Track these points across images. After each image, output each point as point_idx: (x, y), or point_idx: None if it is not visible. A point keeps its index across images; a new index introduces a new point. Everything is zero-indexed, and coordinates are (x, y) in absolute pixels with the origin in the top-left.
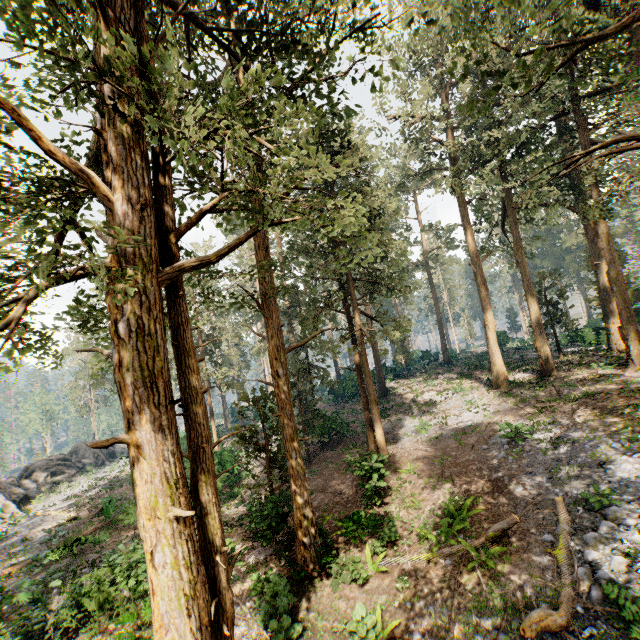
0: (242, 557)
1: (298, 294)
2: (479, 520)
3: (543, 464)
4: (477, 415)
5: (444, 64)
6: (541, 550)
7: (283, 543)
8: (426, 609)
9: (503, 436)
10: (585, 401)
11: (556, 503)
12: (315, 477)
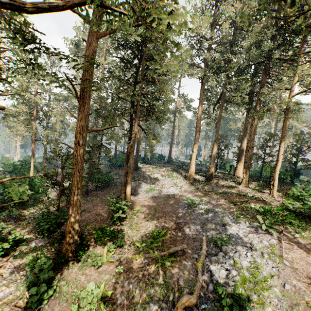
0: (27, 242)
1: (106, 103)
2: (166, 242)
3: (200, 220)
4: (176, 190)
5: (221, 10)
6: (191, 261)
7: (57, 238)
8: (128, 285)
9: (186, 203)
10: (222, 195)
11: (202, 240)
12: (88, 203)
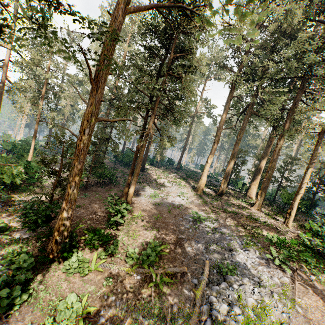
0: (11, 232)
1: (122, 94)
2: (164, 258)
3: (205, 239)
4: (182, 201)
5: None
6: (189, 287)
7: (44, 233)
8: (115, 303)
9: (192, 218)
10: (232, 215)
11: (205, 263)
12: (85, 198)
